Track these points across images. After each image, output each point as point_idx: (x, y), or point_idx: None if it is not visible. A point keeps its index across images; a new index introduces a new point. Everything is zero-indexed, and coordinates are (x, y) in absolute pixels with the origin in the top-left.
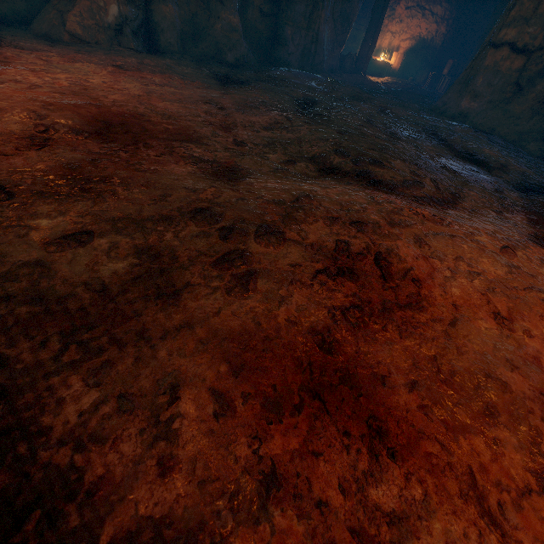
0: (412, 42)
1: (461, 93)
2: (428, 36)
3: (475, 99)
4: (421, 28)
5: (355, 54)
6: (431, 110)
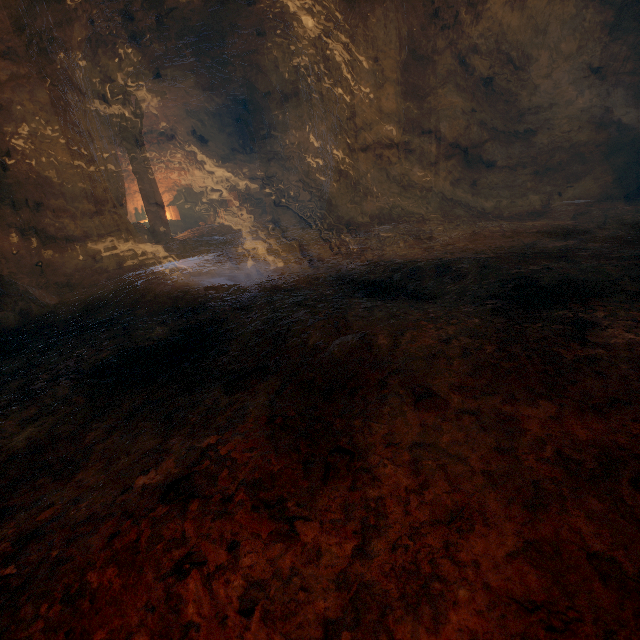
0: (172, 193)
1: (355, 201)
2: (186, 182)
3: (377, 200)
4: (172, 178)
5: (139, 224)
6: (332, 230)
